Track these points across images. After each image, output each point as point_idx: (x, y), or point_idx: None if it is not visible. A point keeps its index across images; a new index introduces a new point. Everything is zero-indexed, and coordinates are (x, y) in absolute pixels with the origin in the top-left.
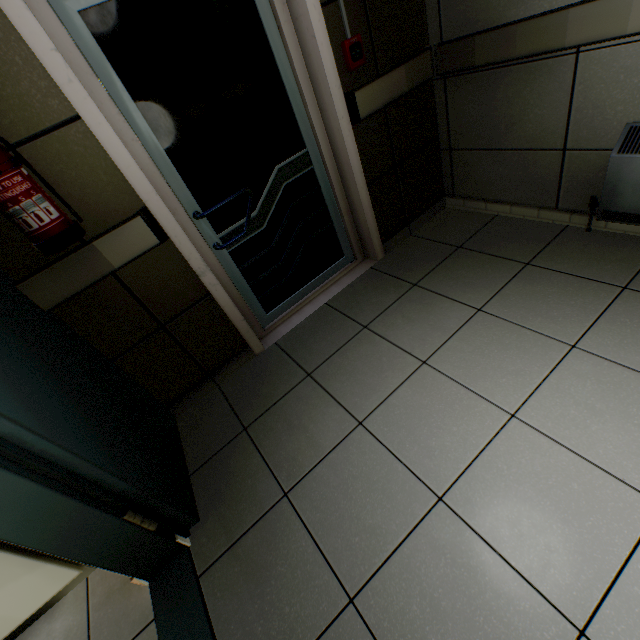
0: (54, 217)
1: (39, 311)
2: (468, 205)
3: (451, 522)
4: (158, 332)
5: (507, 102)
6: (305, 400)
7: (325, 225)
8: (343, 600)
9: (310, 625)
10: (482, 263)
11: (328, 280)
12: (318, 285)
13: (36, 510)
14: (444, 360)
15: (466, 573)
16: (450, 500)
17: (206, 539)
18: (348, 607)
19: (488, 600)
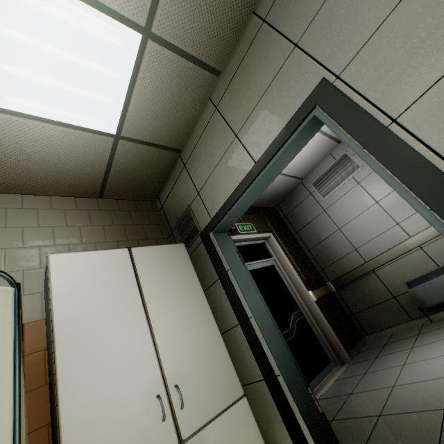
0: None
1: None
2: (376, 335)
3: None
4: None
5: (363, 290)
6: (357, 397)
7: (316, 341)
8: (440, 410)
9: (434, 423)
10: (399, 341)
11: (329, 373)
12: (325, 376)
13: (284, 356)
14: (411, 360)
15: None
16: None
17: None
18: None
19: None
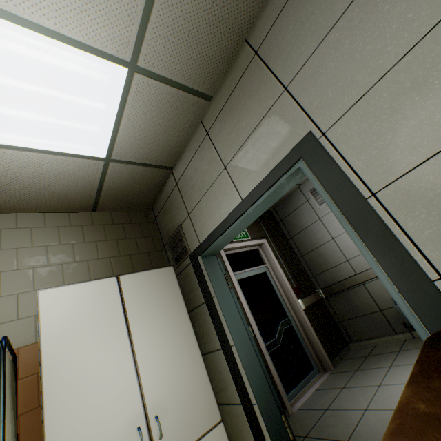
0: None
1: None
2: (361, 344)
3: None
4: None
5: (351, 300)
6: (331, 415)
7: (301, 349)
8: None
9: None
10: (380, 356)
11: (310, 381)
12: (306, 383)
13: (261, 385)
14: (387, 381)
15: None
16: None
17: None
18: None
19: None
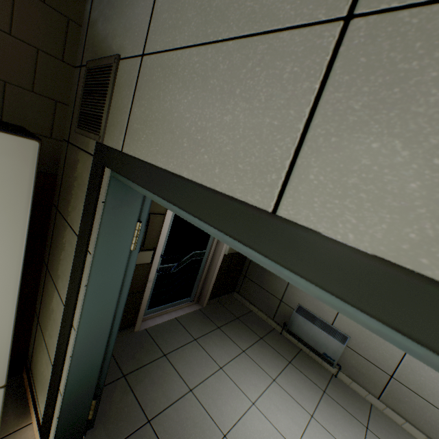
0: None
1: None
2: (243, 300)
3: None
4: None
5: (269, 274)
6: (162, 369)
7: (193, 280)
8: None
9: None
10: (246, 329)
11: (179, 305)
12: (174, 306)
13: (87, 375)
14: (229, 369)
15: None
16: (229, 437)
17: None
18: None
19: None
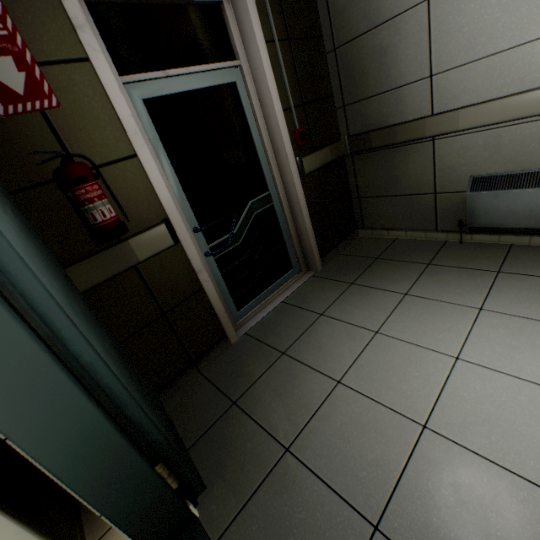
0: (113, 215)
1: (78, 290)
2: (375, 233)
3: (440, 442)
4: (160, 319)
5: (394, 167)
6: (285, 372)
7: (280, 244)
8: (368, 529)
9: None
10: (397, 266)
11: (282, 286)
12: (275, 290)
13: (93, 445)
14: (392, 328)
15: (467, 480)
16: (433, 426)
17: (215, 506)
18: (375, 534)
19: (493, 497)
